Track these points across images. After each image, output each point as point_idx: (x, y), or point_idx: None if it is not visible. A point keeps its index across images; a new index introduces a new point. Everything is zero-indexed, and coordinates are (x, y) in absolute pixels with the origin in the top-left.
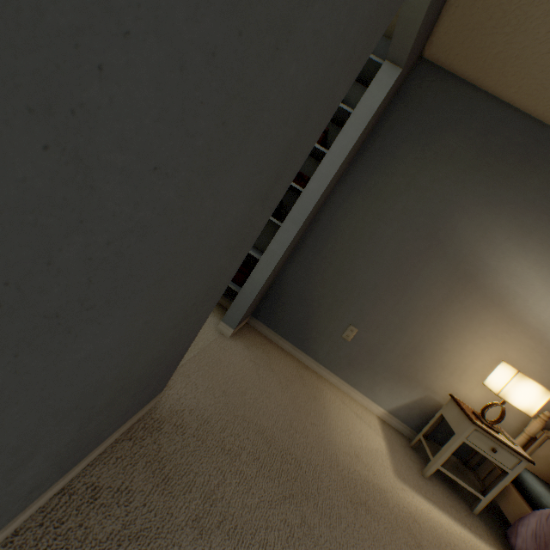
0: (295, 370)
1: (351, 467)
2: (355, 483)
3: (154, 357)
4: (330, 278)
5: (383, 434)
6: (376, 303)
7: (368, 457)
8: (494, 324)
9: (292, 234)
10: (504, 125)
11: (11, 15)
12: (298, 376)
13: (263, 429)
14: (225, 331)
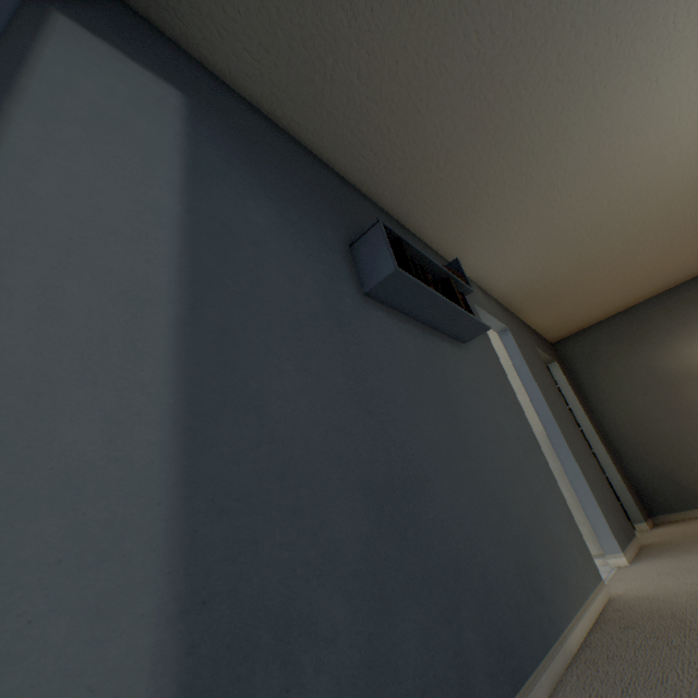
0: None
1: None
2: None
3: (609, 498)
4: (651, 450)
5: None
6: (693, 435)
7: None
8: None
9: (601, 448)
10: (613, 325)
11: (562, 435)
12: None
13: None
14: (642, 528)
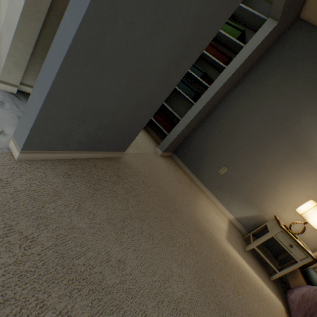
0: (188, 181)
1: (201, 221)
2: (200, 226)
3: (123, 120)
4: (218, 139)
5: (228, 225)
6: (241, 157)
7: (213, 225)
8: (314, 181)
9: (199, 108)
10: None
11: None
12: (189, 184)
13: (162, 187)
14: (158, 152)
